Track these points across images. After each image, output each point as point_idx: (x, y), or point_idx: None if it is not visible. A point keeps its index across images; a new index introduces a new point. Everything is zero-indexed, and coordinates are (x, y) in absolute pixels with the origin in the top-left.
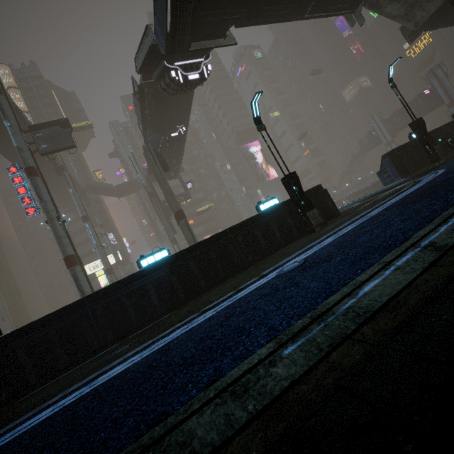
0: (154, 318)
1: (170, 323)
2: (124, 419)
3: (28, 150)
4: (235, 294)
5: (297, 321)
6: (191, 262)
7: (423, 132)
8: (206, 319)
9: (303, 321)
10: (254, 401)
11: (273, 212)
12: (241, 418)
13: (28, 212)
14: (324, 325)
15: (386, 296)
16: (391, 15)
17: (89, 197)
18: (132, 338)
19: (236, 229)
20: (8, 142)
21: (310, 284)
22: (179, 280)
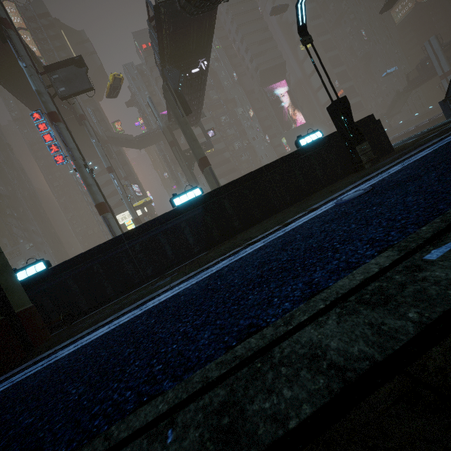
0: (191, 256)
1: (210, 258)
2: (197, 332)
3: (47, 93)
4: (282, 227)
5: (419, 228)
6: (226, 202)
7: None
8: (257, 249)
9: (432, 227)
10: (415, 309)
11: (315, 148)
12: (403, 328)
13: (56, 160)
14: None
15: None
16: None
17: (111, 149)
18: (171, 273)
19: (273, 167)
20: (27, 90)
21: (405, 200)
22: (213, 220)
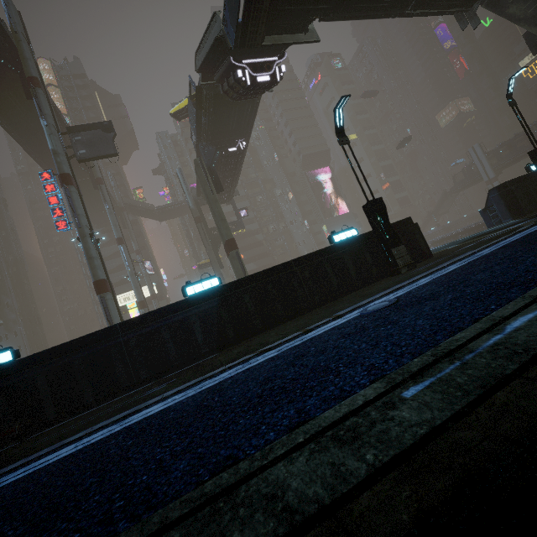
0: (197, 358)
1: (218, 363)
2: (173, 462)
3: (65, 154)
4: (302, 334)
5: (412, 360)
6: (246, 296)
7: None
8: (268, 359)
9: (422, 360)
10: (373, 450)
11: (349, 245)
12: (358, 470)
13: (58, 226)
14: (461, 363)
15: None
16: (514, 17)
17: (127, 217)
18: (169, 377)
19: (303, 261)
20: (43, 146)
21: (416, 322)
22: (229, 315)
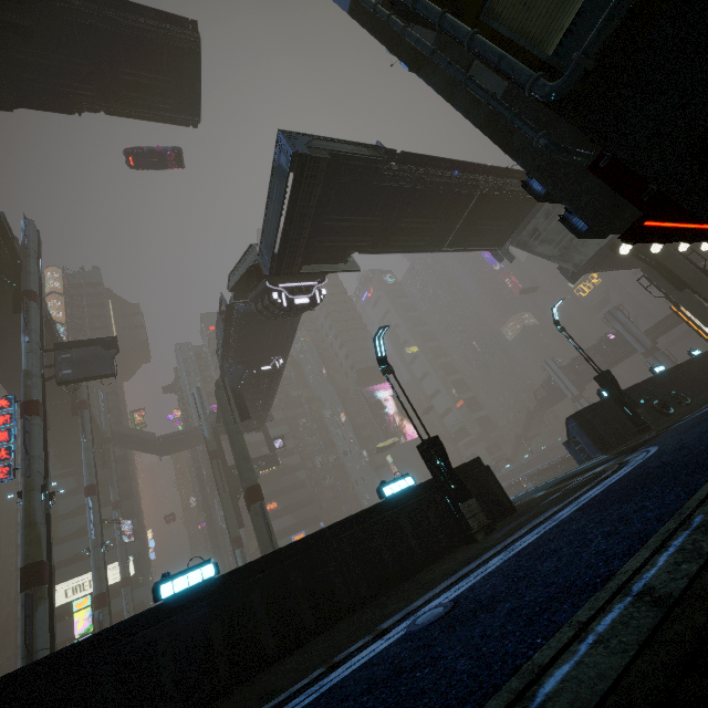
0: None
1: None
2: None
3: (41, 375)
4: (325, 673)
5: None
6: (255, 593)
7: (615, 389)
8: None
9: None
10: None
11: (405, 500)
12: None
13: None
14: None
15: (583, 707)
16: (544, 255)
17: (111, 452)
18: None
19: (342, 528)
20: (16, 362)
21: (457, 664)
22: (224, 632)
